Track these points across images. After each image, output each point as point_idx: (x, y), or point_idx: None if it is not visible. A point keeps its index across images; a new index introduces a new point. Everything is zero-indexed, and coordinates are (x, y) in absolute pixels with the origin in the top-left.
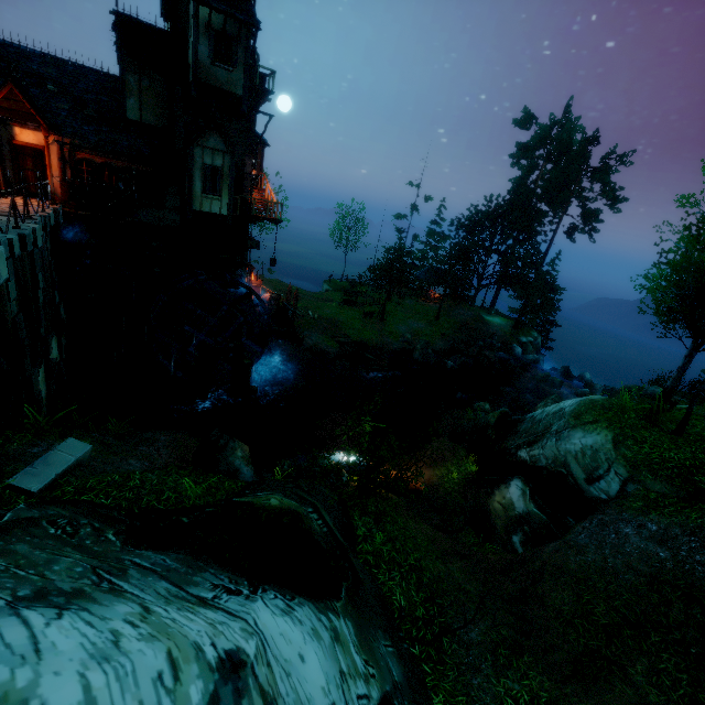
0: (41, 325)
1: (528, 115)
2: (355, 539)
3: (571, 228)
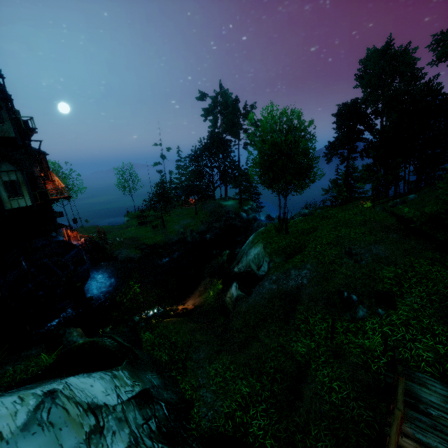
0: None
1: (202, 94)
2: (141, 343)
3: (245, 145)
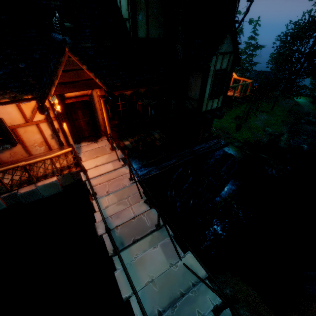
0: None
1: None
2: None
3: None
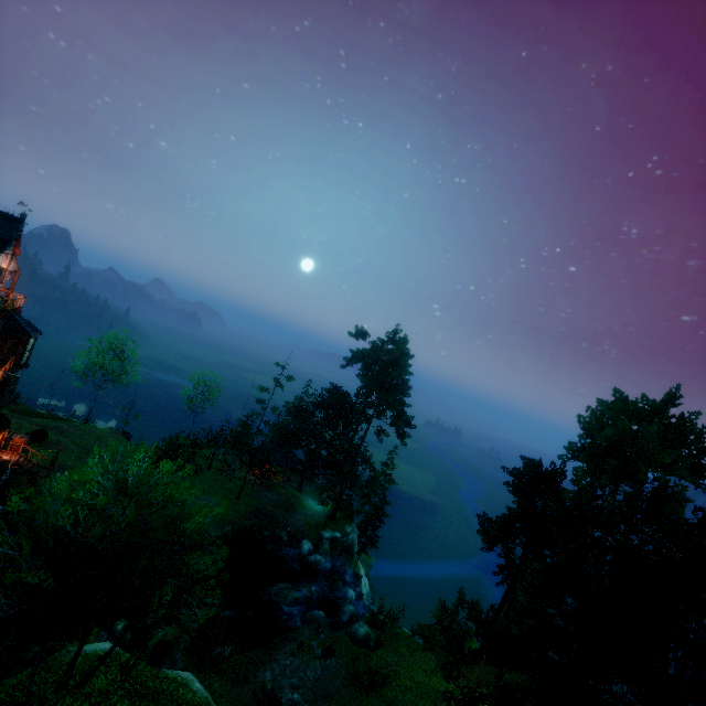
0: None
1: (360, 331)
2: None
3: (379, 430)
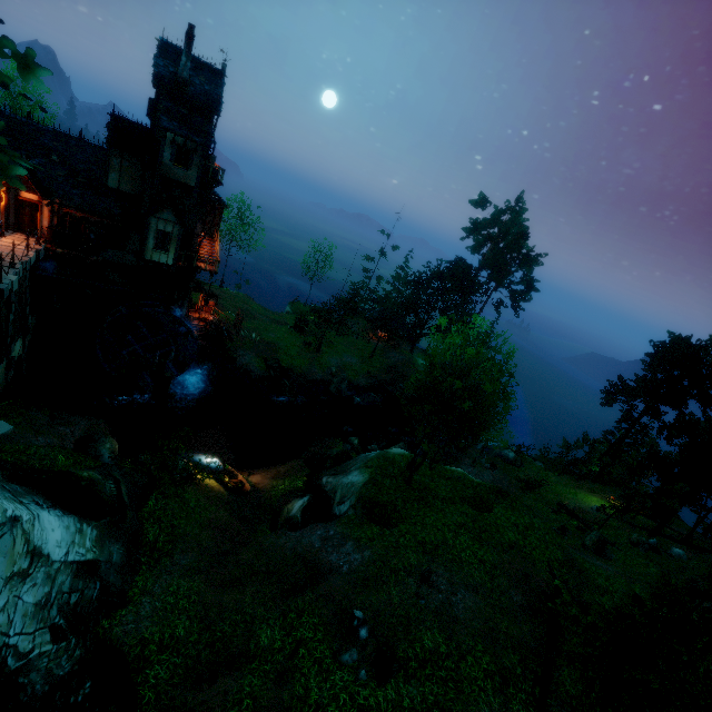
0: (8, 336)
1: (483, 199)
2: (144, 504)
3: (498, 302)
